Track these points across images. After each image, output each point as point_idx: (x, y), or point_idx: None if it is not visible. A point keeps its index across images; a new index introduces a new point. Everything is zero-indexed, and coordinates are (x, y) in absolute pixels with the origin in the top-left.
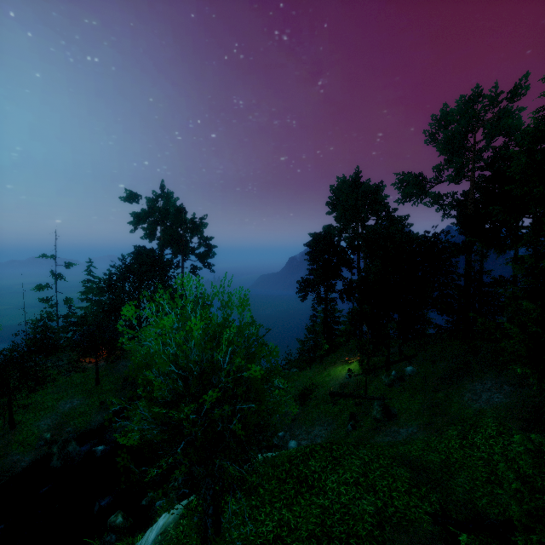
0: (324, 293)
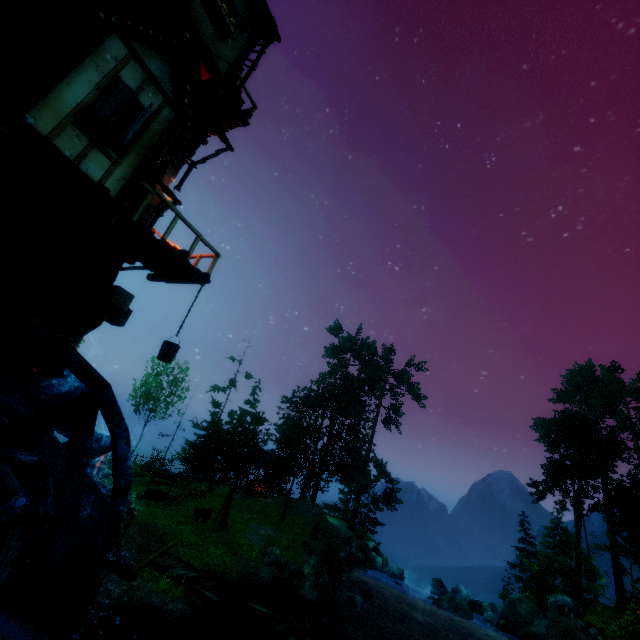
0: (574, 495)
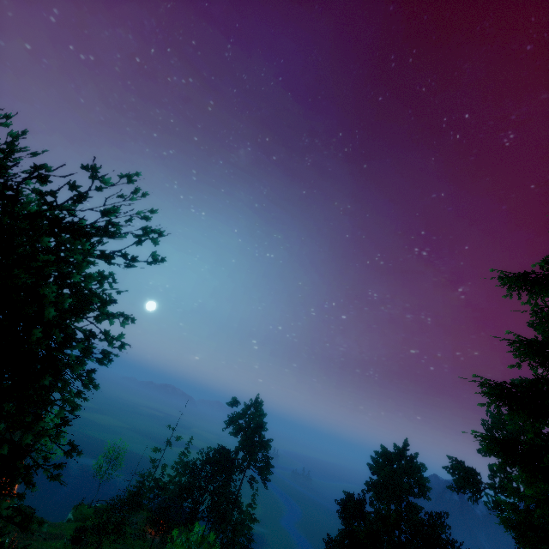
0: None
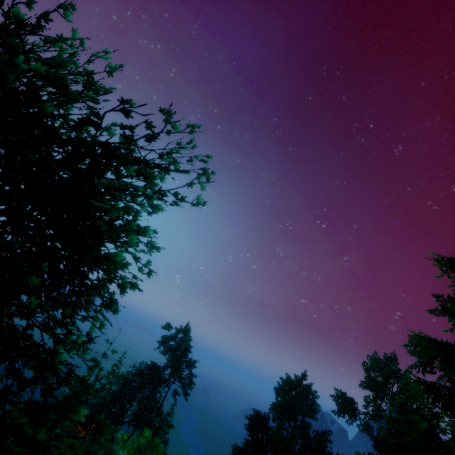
0: None
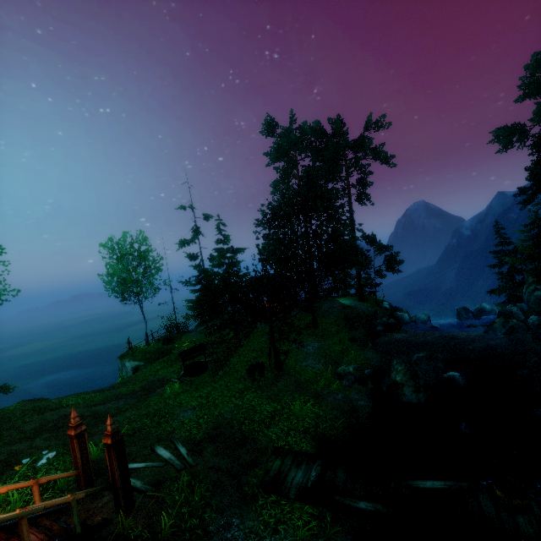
0: None
